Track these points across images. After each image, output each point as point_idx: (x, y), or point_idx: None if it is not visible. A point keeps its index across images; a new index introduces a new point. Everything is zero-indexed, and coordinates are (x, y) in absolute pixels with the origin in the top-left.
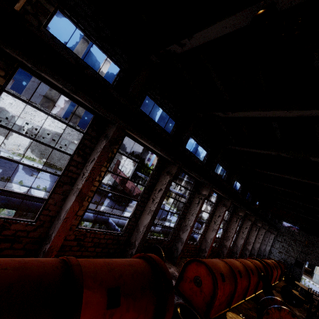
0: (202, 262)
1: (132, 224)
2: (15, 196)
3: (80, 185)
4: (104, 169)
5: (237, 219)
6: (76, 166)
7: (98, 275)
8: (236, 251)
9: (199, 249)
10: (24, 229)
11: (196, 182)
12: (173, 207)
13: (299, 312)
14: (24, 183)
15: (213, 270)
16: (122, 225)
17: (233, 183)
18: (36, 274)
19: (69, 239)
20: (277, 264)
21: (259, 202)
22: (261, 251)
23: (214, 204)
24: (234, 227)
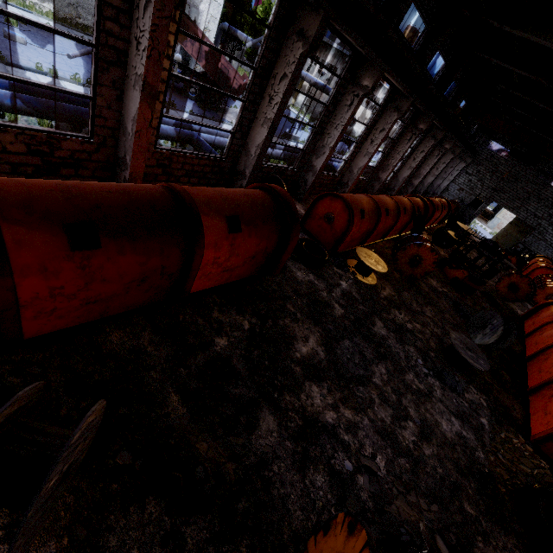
0: (338, 197)
1: (238, 143)
2: (20, 91)
3: (141, 69)
4: (172, 26)
5: (411, 136)
6: (116, 20)
7: (212, 203)
8: (393, 188)
9: (338, 184)
10: (81, 149)
11: (354, 58)
12: (303, 112)
13: (444, 253)
14: (7, 59)
15: (352, 206)
16: (219, 146)
17: (430, 58)
18: (145, 199)
19: (150, 164)
20: (447, 204)
21: (468, 102)
22: (433, 188)
23: (379, 106)
24: (402, 150)
